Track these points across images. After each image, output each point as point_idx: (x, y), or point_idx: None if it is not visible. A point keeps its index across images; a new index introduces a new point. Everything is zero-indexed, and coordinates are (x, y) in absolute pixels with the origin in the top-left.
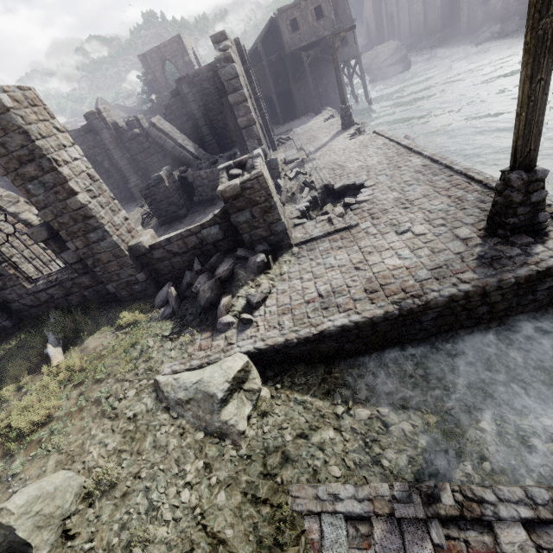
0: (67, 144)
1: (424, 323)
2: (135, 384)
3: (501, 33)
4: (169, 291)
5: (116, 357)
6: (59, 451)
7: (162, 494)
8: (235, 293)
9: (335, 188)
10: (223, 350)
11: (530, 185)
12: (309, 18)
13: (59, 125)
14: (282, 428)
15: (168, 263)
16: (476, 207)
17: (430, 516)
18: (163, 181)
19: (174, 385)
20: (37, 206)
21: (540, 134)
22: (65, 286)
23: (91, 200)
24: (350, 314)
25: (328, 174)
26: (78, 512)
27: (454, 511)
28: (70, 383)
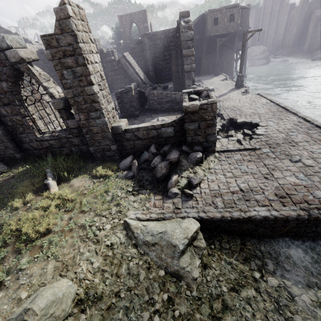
0: (94, 51)
1: (319, 227)
2: (109, 221)
3: None
4: (134, 162)
5: (94, 197)
6: (56, 258)
7: (138, 315)
8: (179, 174)
9: (238, 122)
10: (174, 212)
11: None
12: (225, 19)
13: (92, 38)
14: (219, 280)
15: (132, 143)
16: None
17: None
18: (132, 91)
19: (143, 230)
20: (64, 86)
21: None
22: (61, 141)
23: (99, 91)
24: (270, 210)
25: (231, 112)
26: (73, 315)
27: None
28: (62, 208)
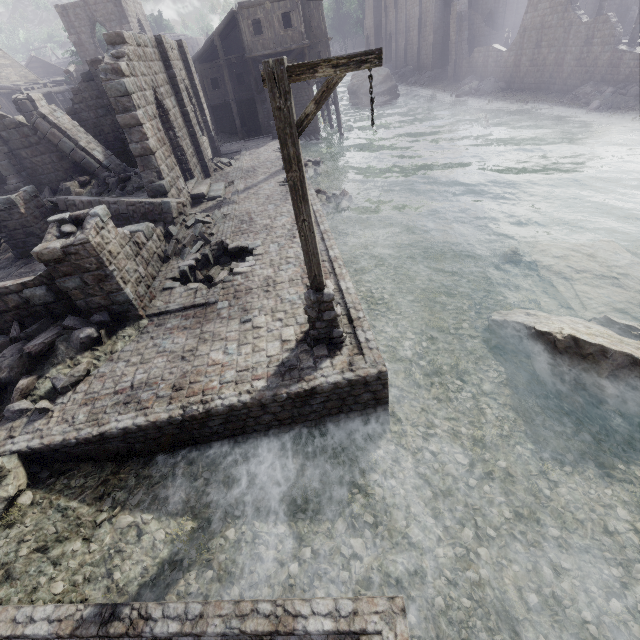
0: None
1: (214, 427)
2: None
3: (478, 91)
4: None
5: None
6: None
7: None
8: (45, 372)
9: (228, 248)
10: None
11: (321, 305)
12: (276, 24)
13: None
14: (23, 540)
15: None
16: None
17: (102, 635)
18: (17, 206)
19: None
20: None
21: (319, 263)
22: None
23: None
24: (138, 416)
25: (234, 228)
26: None
27: (122, 629)
28: None
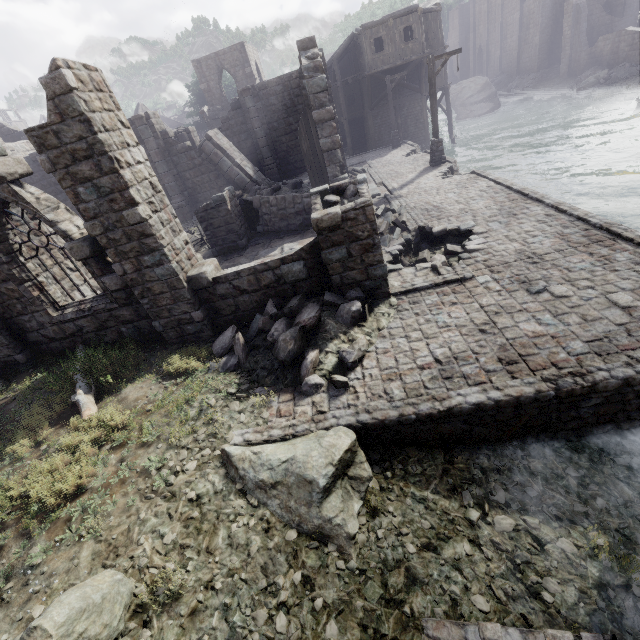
0: (131, 143)
1: (582, 410)
2: (195, 454)
3: (608, 79)
4: (236, 337)
5: (166, 414)
6: (95, 538)
7: (247, 617)
8: (322, 347)
9: (434, 232)
10: (313, 419)
11: None
12: (397, 39)
13: (124, 119)
14: (402, 533)
15: (231, 302)
16: (632, 270)
17: None
18: (226, 203)
19: (254, 462)
20: (85, 214)
21: None
22: (99, 318)
23: (151, 215)
24: (487, 390)
25: (422, 215)
26: (128, 633)
27: None
28: (106, 443)
